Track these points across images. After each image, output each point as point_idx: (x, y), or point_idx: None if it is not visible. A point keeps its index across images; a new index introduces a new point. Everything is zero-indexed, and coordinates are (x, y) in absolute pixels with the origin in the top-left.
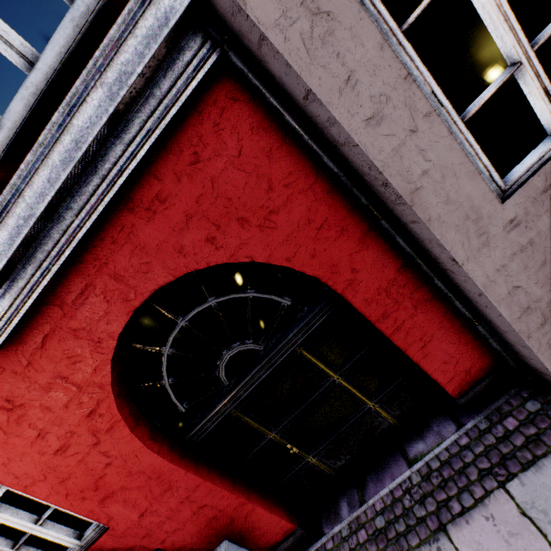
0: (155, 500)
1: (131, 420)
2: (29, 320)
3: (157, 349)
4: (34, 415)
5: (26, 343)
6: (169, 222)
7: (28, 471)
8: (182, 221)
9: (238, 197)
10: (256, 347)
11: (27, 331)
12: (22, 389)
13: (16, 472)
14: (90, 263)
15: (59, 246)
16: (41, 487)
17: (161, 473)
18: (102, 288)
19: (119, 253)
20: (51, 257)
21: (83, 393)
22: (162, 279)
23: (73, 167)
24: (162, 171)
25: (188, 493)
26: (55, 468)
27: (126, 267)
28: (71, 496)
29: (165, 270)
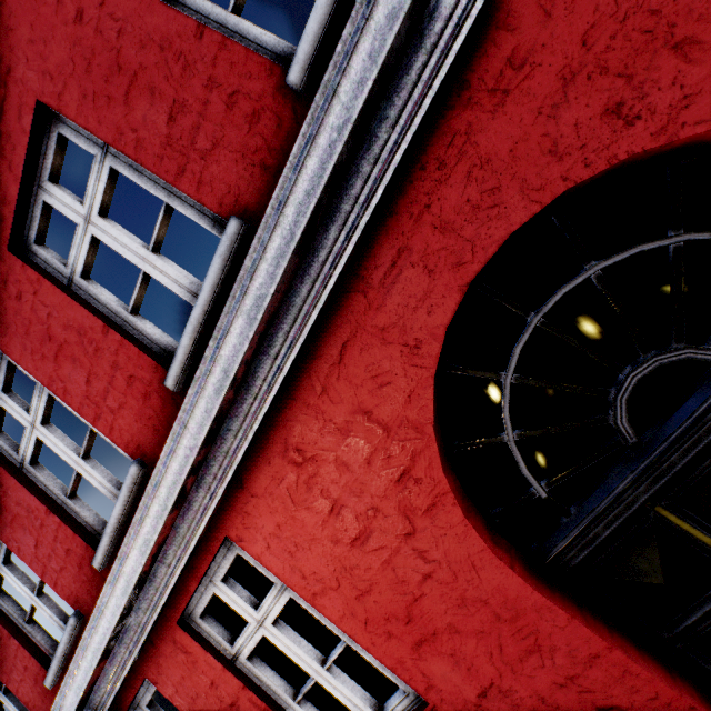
0: (507, 668)
1: (459, 499)
2: (325, 321)
3: (492, 374)
4: (326, 475)
5: (320, 357)
6: (529, 102)
7: (317, 569)
8: (555, 92)
9: (671, 1)
10: (701, 355)
11: (322, 339)
12: (314, 432)
13: (303, 568)
14: (405, 213)
15: (369, 185)
16: (333, 601)
17: (518, 612)
18: (420, 252)
19: (446, 184)
20: (358, 206)
21: (392, 440)
22: (518, 213)
23: (402, 20)
24: (517, 14)
25: (572, 669)
26: (351, 571)
27: (457, 206)
28: (372, 625)
29: (524, 196)
